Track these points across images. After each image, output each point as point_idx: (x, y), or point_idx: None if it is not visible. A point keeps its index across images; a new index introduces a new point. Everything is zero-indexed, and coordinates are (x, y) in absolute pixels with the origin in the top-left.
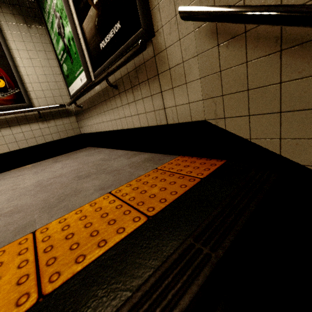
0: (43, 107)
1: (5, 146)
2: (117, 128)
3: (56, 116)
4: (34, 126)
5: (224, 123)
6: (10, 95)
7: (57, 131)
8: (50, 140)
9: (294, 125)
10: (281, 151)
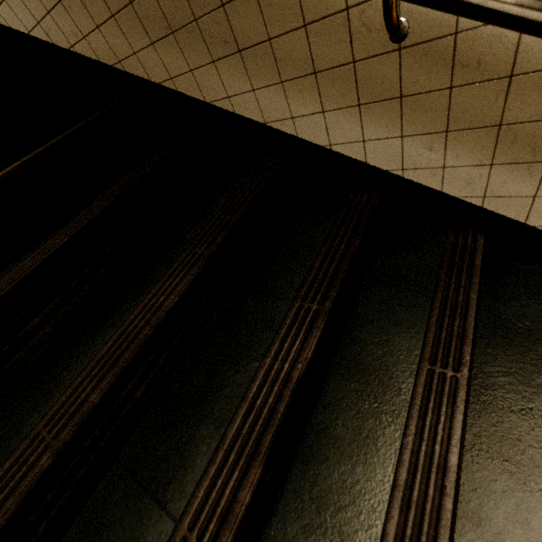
0: None
1: None
2: None
3: None
4: None
5: (2, 18)
6: None
7: None
8: None
9: (29, 2)
10: (50, 39)
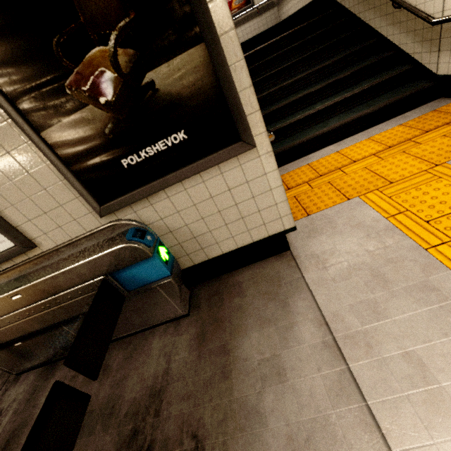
0: (259, 4)
1: (242, 38)
2: (300, 7)
3: (265, 10)
4: (254, 21)
5: None
6: (244, 0)
7: (266, 23)
8: (262, 31)
9: None
10: None
